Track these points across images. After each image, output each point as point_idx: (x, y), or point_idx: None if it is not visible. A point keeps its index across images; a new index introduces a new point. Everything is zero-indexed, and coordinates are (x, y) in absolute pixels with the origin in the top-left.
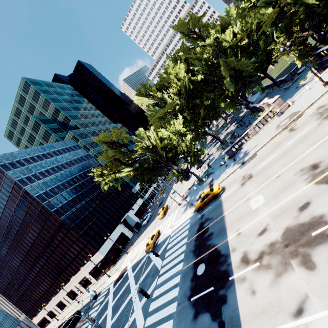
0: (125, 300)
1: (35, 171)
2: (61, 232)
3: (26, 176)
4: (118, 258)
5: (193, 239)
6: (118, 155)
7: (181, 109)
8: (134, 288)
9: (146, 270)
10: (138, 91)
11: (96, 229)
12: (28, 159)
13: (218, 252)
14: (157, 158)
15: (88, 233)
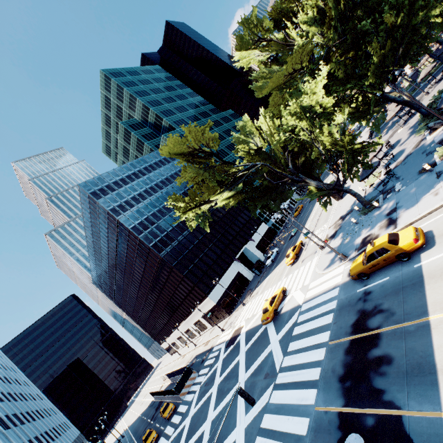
0: (231, 389)
1: (126, 196)
2: (164, 270)
3: (118, 203)
4: (234, 306)
5: (342, 346)
6: (203, 173)
7: (324, 55)
8: (242, 378)
9: (260, 355)
10: (239, 41)
11: (203, 268)
12: (118, 181)
13: (405, 436)
14: (275, 169)
15: (194, 273)
